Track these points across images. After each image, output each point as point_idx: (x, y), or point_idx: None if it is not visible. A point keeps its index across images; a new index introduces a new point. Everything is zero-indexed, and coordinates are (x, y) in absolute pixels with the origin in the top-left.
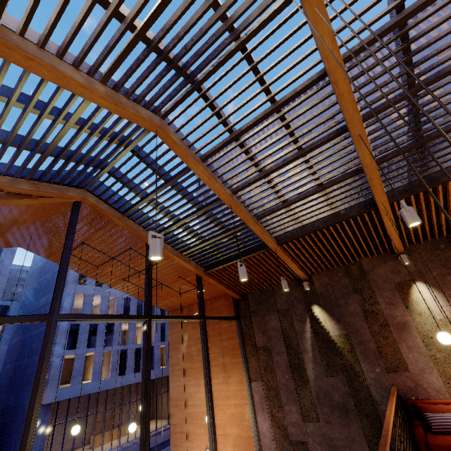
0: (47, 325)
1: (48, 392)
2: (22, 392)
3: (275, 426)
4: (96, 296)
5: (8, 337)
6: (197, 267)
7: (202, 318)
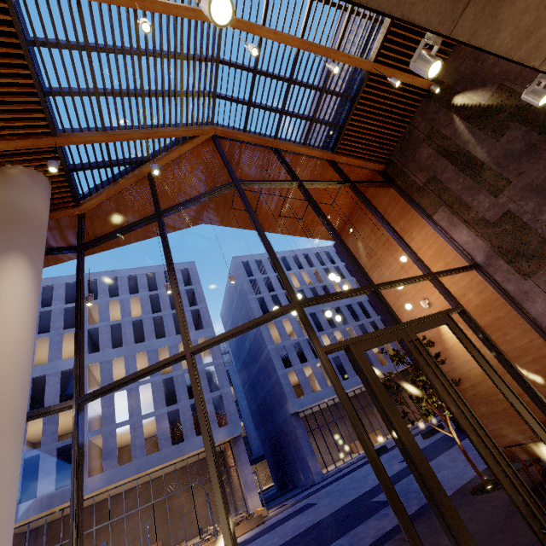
0: (235, 185)
1: (290, 403)
2: (273, 416)
3: (472, 227)
4: (284, 321)
5: (241, 394)
6: (324, 151)
7: (349, 182)
